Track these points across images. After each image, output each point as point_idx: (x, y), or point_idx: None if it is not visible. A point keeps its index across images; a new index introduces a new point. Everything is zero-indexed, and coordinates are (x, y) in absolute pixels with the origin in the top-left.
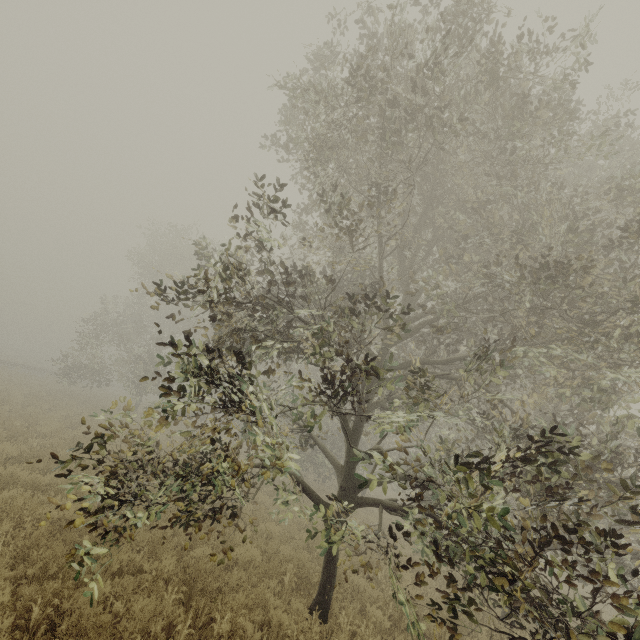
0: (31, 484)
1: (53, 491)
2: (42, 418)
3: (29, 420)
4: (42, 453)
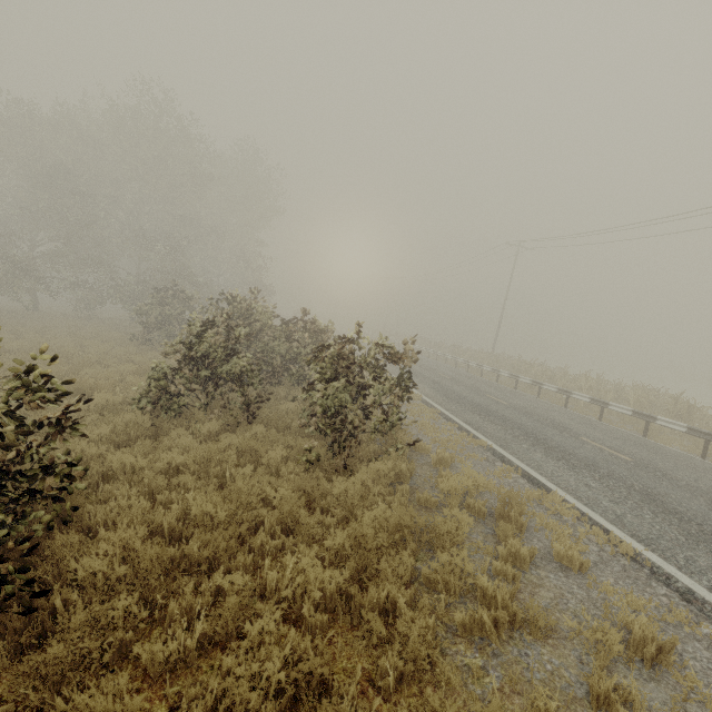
0: None
1: None
2: None
3: None
4: None
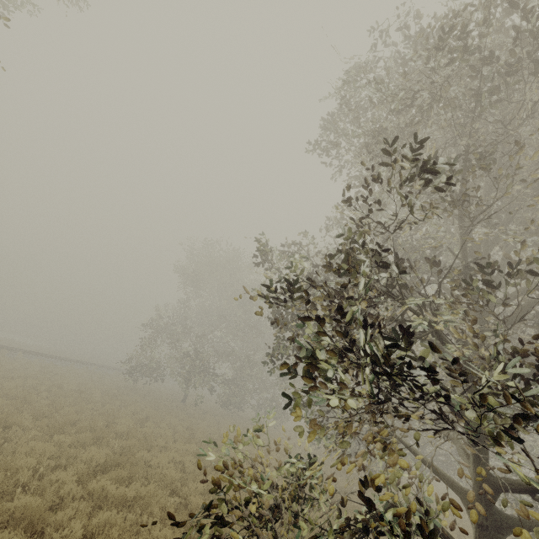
0: (119, 499)
1: (137, 506)
2: (117, 416)
3: (108, 419)
4: (124, 458)
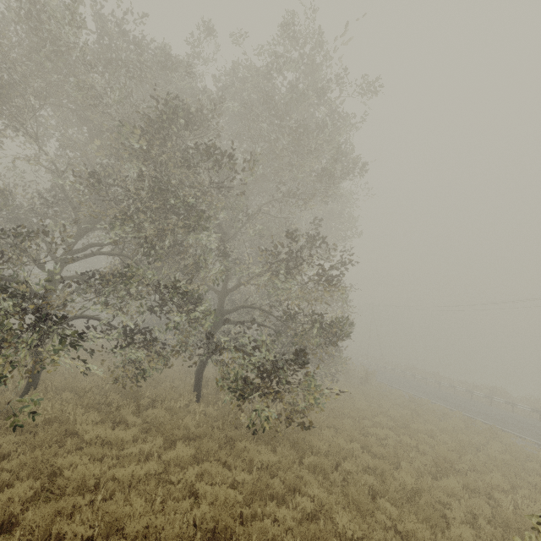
0: None
1: None
2: None
3: None
4: None
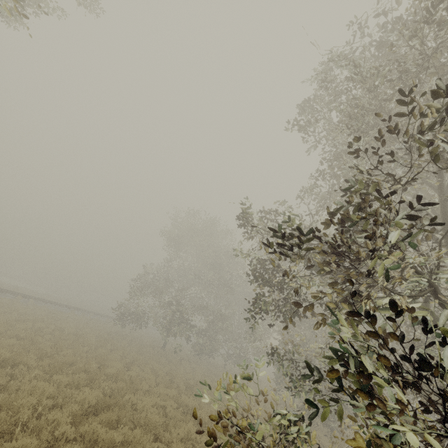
0: (108, 444)
1: None
2: (108, 359)
3: (100, 361)
4: (113, 400)
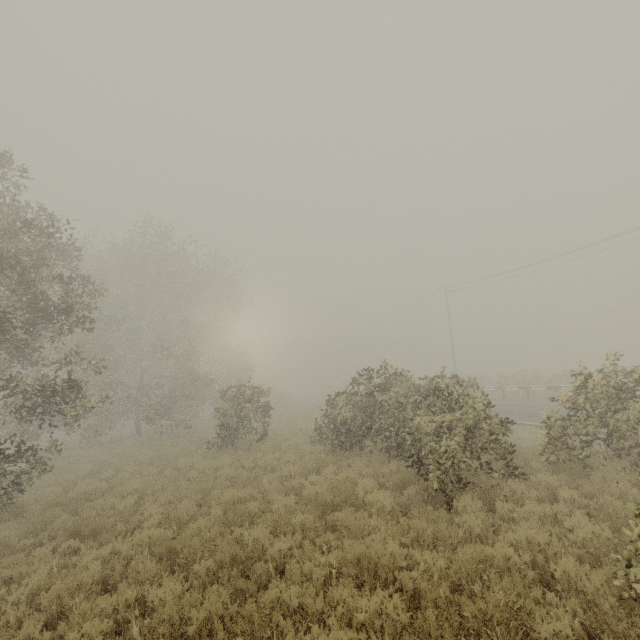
0: None
1: None
2: None
3: None
4: None
